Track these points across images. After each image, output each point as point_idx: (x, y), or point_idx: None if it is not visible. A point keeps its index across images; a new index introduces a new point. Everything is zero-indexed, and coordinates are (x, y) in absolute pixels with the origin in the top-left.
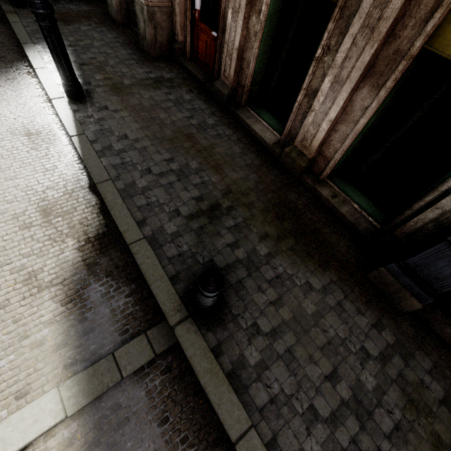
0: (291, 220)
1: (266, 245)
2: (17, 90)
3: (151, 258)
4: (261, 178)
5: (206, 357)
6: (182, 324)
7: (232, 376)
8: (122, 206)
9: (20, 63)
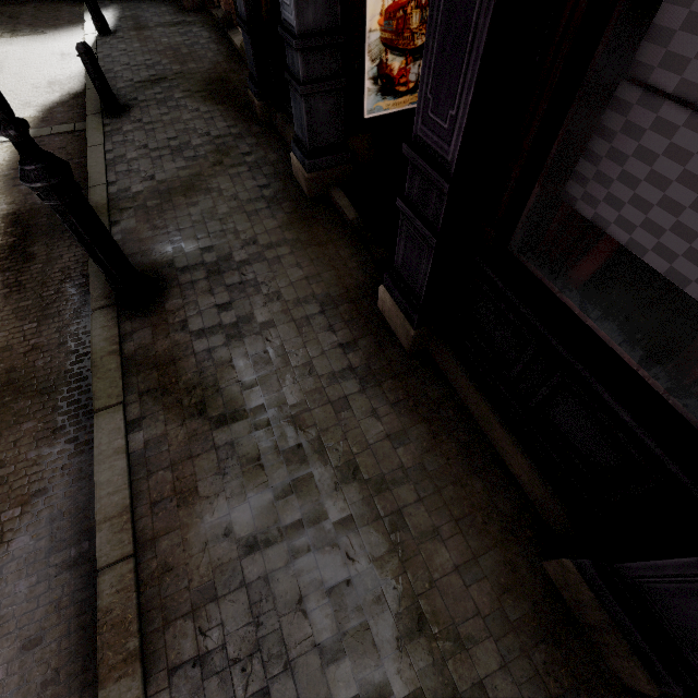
0: (217, 86)
1: (183, 94)
2: (69, 36)
3: (97, 94)
4: (216, 68)
5: (98, 125)
6: (94, 115)
7: (108, 133)
8: None
9: (80, 24)
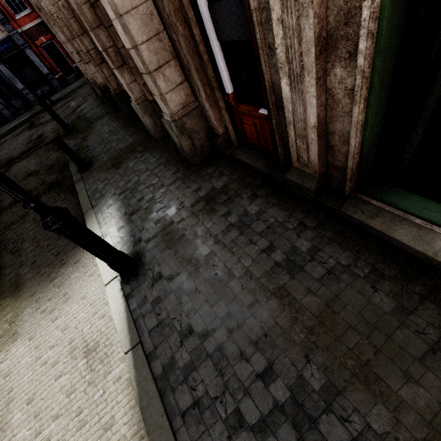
0: None
1: None
2: (81, 277)
3: None
4: None
5: None
6: None
7: None
8: None
9: None
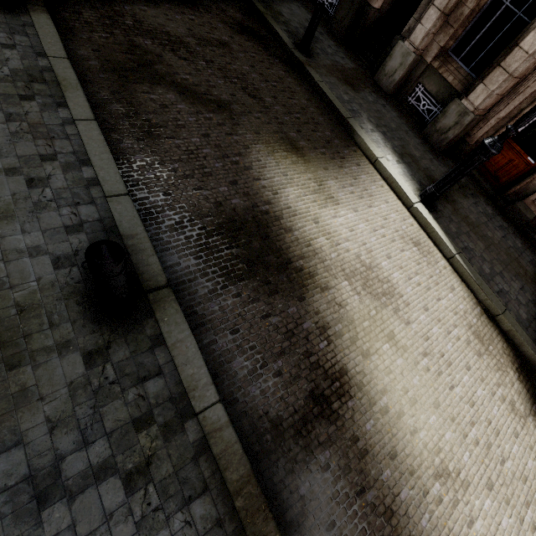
0: None
1: None
2: (372, 182)
3: None
4: None
5: None
6: None
7: None
8: (530, 340)
9: (349, 142)
